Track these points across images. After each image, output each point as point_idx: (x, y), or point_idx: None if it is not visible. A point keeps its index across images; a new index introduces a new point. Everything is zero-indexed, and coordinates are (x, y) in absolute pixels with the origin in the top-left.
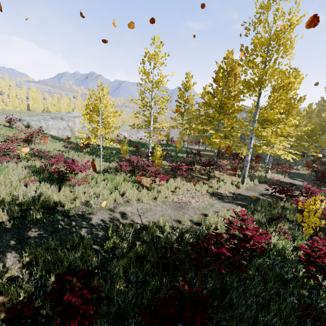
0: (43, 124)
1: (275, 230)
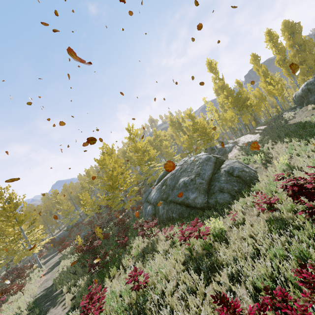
0: None
1: None
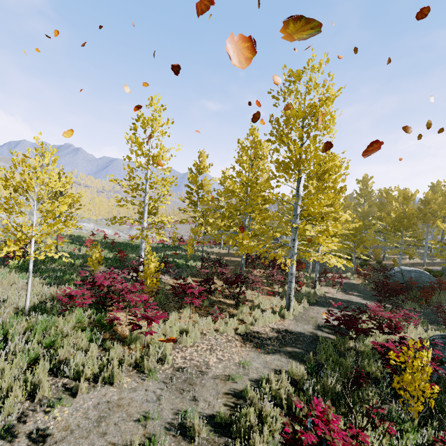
0: None
1: (369, 422)
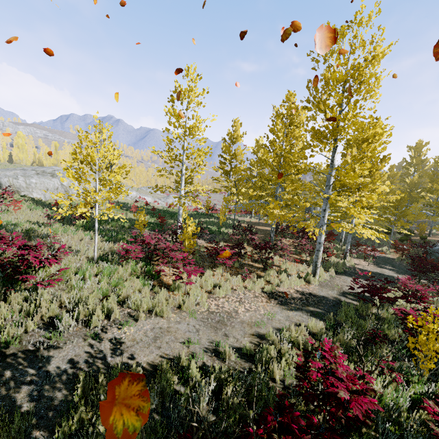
0: (22, 181)
1: (377, 368)
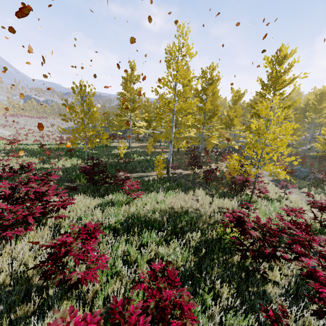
0: None
1: None
